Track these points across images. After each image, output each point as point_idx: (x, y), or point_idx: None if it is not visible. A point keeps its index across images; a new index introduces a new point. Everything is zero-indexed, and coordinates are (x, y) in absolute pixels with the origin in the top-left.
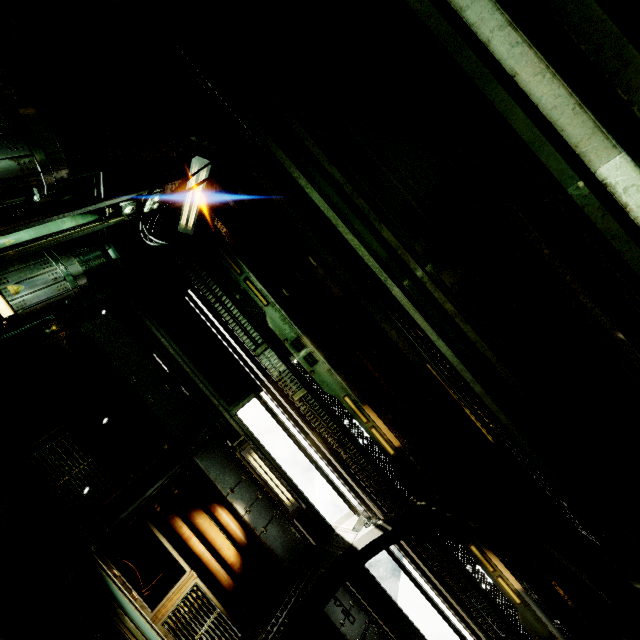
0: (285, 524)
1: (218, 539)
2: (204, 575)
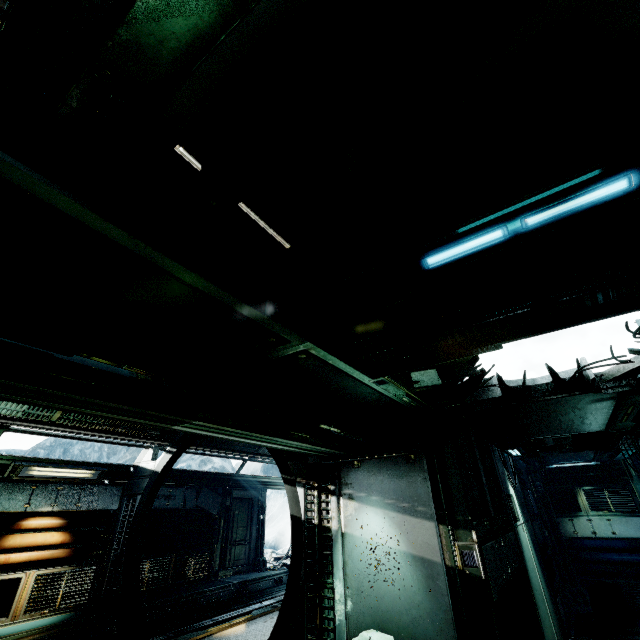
0: (95, 488)
1: (38, 539)
2: (41, 565)
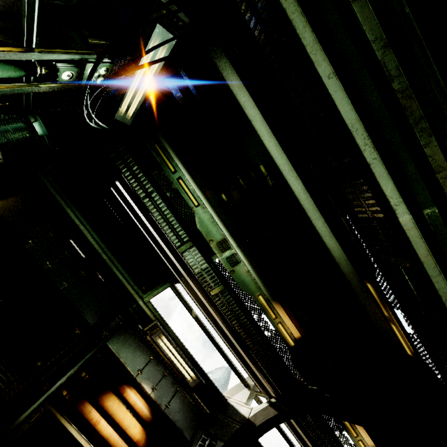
0: (185, 397)
1: (126, 419)
2: None
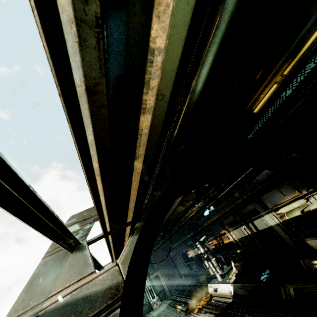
0: None
1: None
2: None
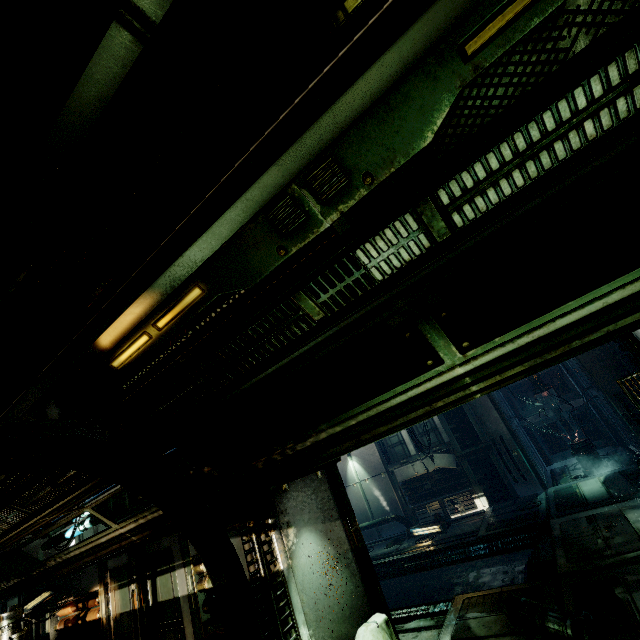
0: None
1: None
2: None
